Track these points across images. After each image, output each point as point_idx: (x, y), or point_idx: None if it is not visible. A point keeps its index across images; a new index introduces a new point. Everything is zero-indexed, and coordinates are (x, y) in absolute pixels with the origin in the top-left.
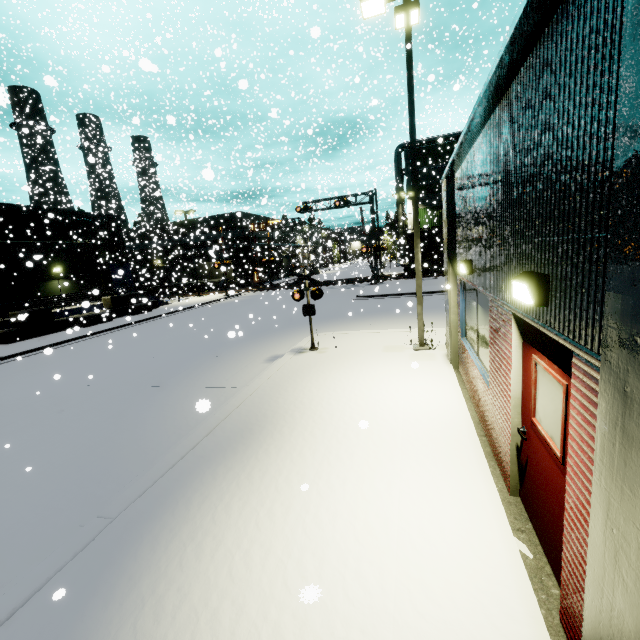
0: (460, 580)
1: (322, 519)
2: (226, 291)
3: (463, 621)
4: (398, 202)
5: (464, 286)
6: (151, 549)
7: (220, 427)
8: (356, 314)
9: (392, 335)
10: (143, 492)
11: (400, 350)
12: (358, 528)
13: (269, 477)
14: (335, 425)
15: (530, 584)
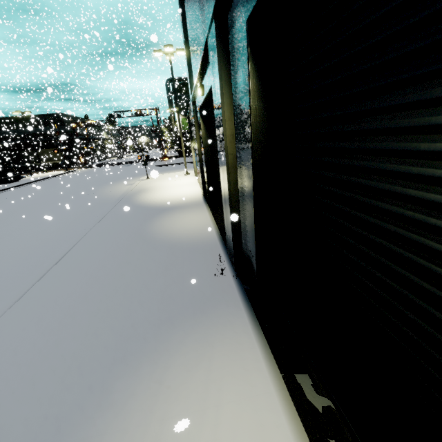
0: (192, 190)
1: (168, 192)
2: (66, 168)
3: (191, 192)
4: (171, 114)
5: (196, 151)
6: (135, 199)
7: (131, 191)
8: (159, 171)
9: (177, 173)
10: (123, 197)
11: (180, 175)
12: (175, 191)
13: (153, 192)
14: (165, 186)
15: (201, 189)
